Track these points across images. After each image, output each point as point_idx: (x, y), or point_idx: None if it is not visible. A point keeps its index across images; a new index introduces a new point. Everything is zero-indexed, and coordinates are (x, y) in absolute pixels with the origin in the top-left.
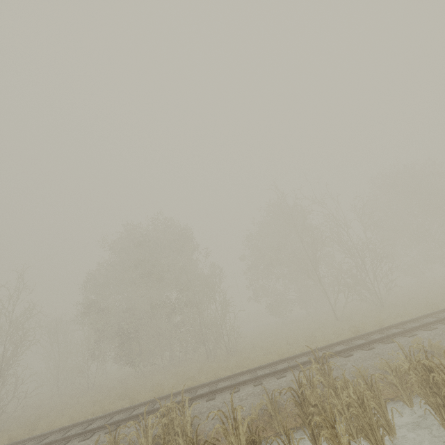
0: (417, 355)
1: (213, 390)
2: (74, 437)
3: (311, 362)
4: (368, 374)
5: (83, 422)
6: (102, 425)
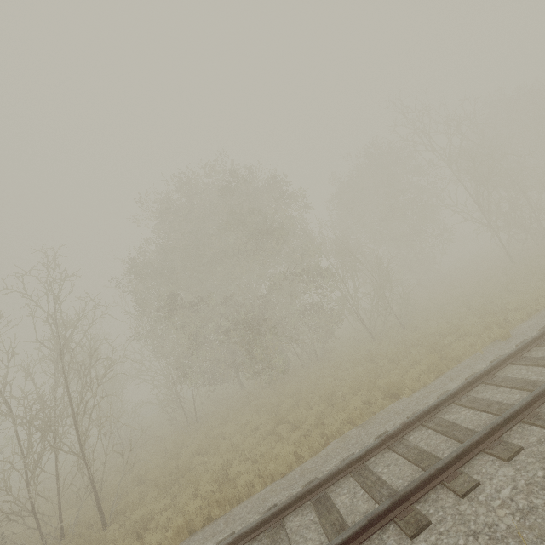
0: None
1: None
2: (500, 430)
3: None
4: None
5: (418, 418)
6: (540, 394)
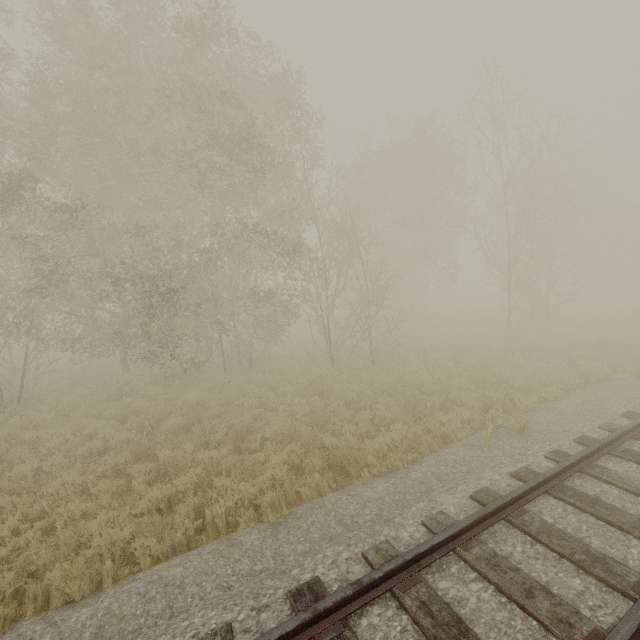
0: None
1: None
2: None
3: None
4: None
5: (387, 574)
6: None
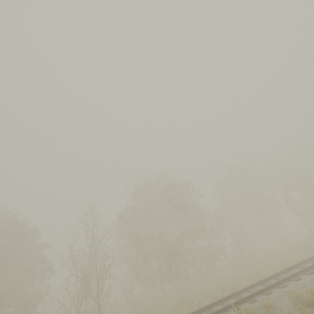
0: None
1: None
2: (254, 296)
3: None
4: None
5: (233, 294)
6: (270, 285)
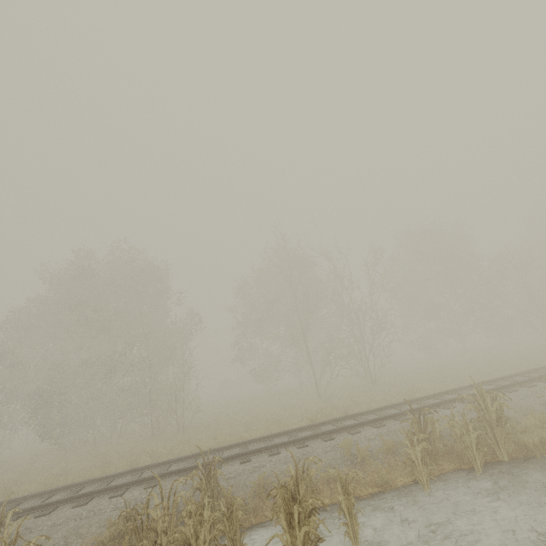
0: (311, 470)
1: (91, 491)
2: None
3: (231, 459)
4: (277, 482)
5: None
6: None
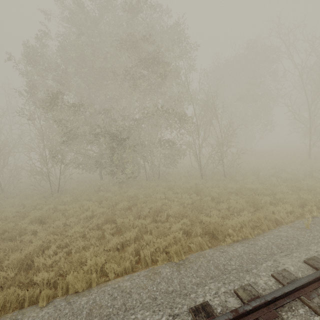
0: None
1: None
2: None
3: None
4: None
5: (254, 308)
6: None
